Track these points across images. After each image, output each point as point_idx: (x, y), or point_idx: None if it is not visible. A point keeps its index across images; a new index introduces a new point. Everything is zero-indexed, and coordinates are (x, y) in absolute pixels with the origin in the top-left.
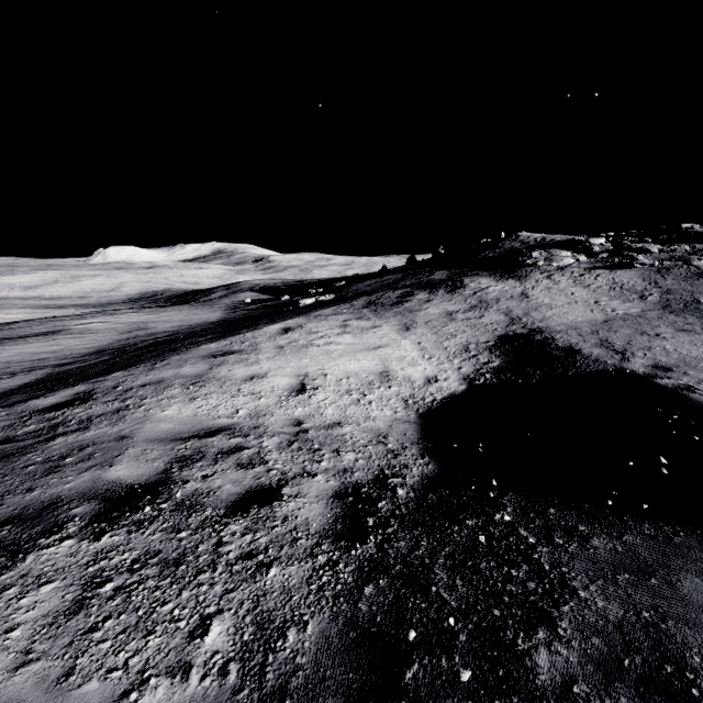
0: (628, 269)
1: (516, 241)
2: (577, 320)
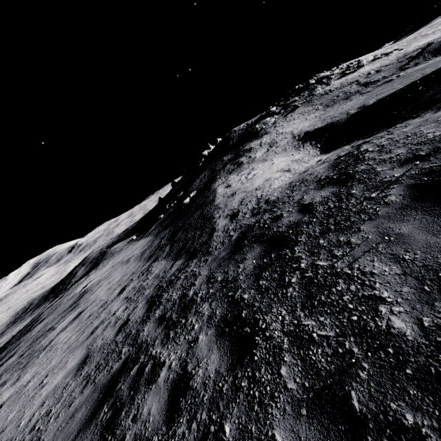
0: (298, 108)
1: (237, 131)
2: (311, 124)
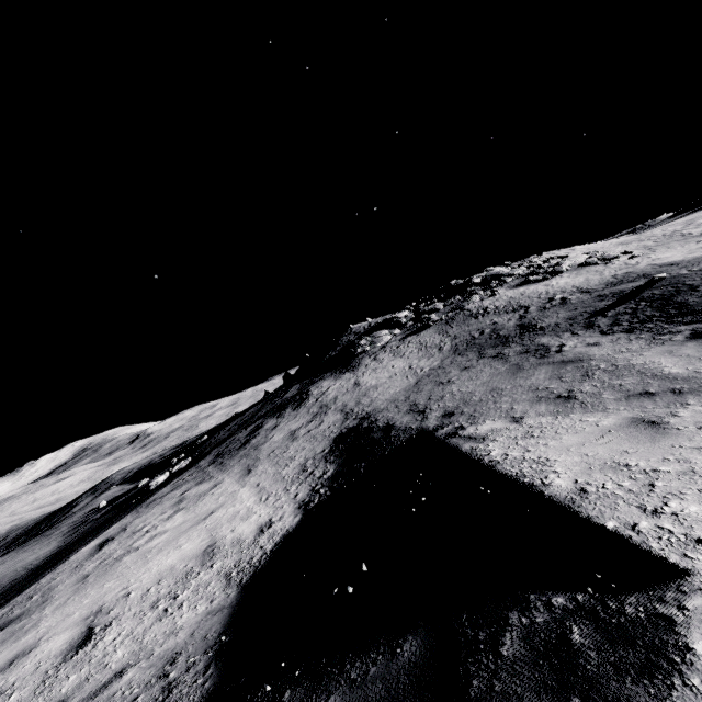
0: (428, 329)
1: (351, 334)
2: (396, 391)
